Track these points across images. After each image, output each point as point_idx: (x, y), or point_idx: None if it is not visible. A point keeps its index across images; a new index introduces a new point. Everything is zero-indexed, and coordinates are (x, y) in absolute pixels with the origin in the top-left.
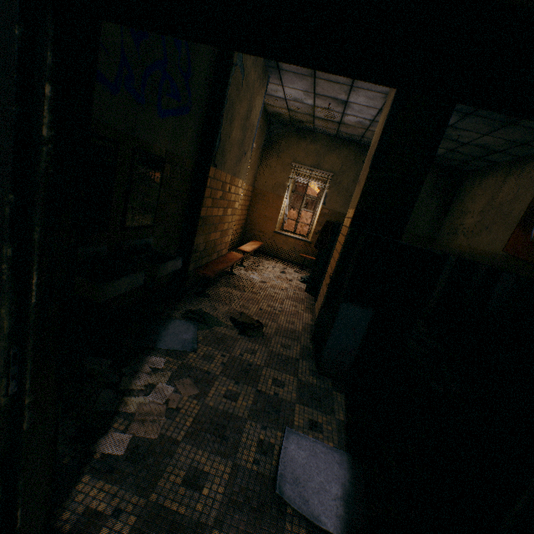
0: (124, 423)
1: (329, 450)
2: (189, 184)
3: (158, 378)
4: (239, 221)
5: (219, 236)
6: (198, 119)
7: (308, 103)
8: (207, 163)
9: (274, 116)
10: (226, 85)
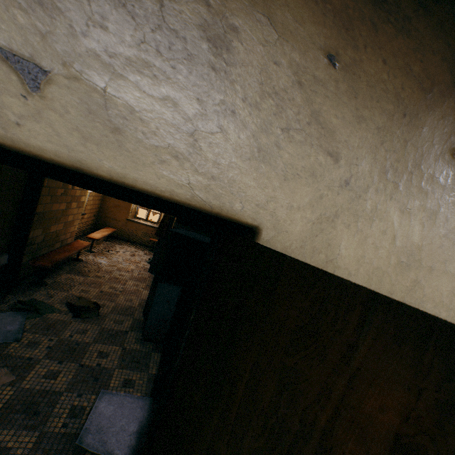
0: None
1: (136, 399)
2: (23, 184)
3: None
4: (92, 210)
5: (63, 227)
6: None
7: None
8: None
9: None
10: None
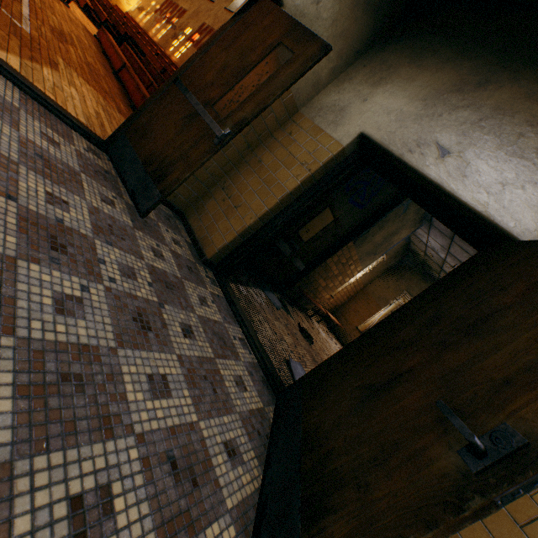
0: (246, 290)
1: None
2: (334, 241)
3: (261, 297)
4: (337, 299)
5: (323, 286)
6: (363, 215)
7: (441, 255)
8: (351, 238)
9: (412, 253)
10: (390, 210)
